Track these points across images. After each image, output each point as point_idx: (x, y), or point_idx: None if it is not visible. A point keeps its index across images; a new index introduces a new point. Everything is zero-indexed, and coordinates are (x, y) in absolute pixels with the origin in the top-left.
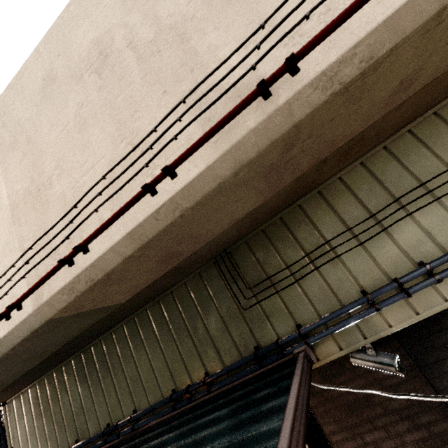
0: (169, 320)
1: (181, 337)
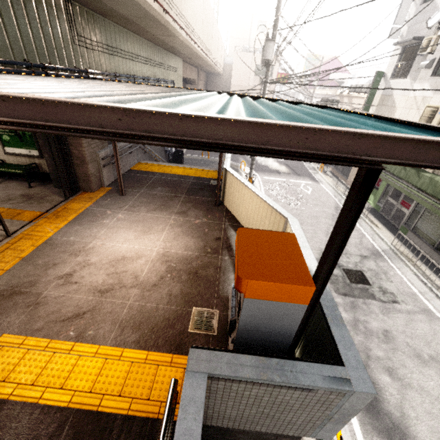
0: (25, 3)
1: (35, 26)
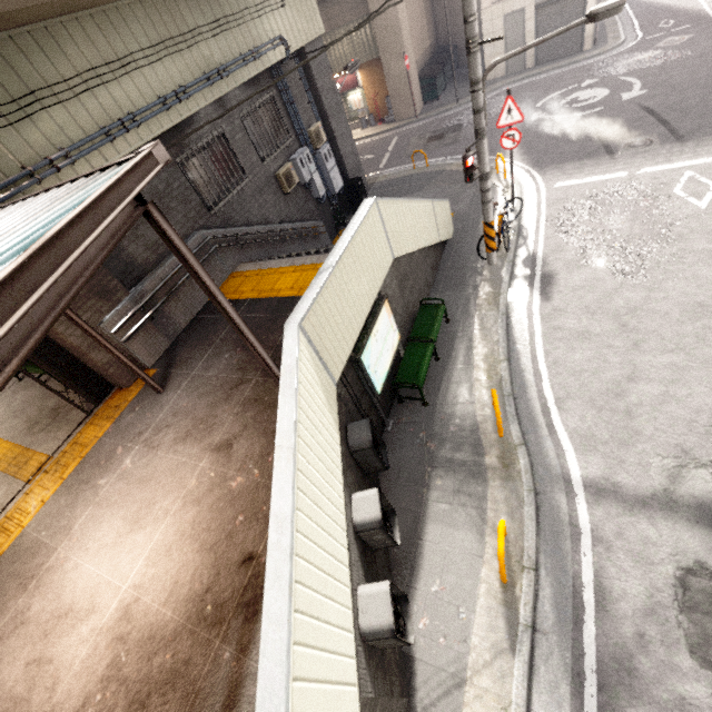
0: None
1: None
